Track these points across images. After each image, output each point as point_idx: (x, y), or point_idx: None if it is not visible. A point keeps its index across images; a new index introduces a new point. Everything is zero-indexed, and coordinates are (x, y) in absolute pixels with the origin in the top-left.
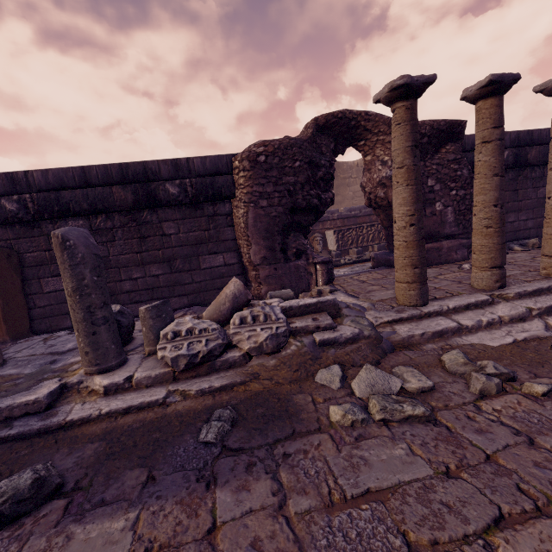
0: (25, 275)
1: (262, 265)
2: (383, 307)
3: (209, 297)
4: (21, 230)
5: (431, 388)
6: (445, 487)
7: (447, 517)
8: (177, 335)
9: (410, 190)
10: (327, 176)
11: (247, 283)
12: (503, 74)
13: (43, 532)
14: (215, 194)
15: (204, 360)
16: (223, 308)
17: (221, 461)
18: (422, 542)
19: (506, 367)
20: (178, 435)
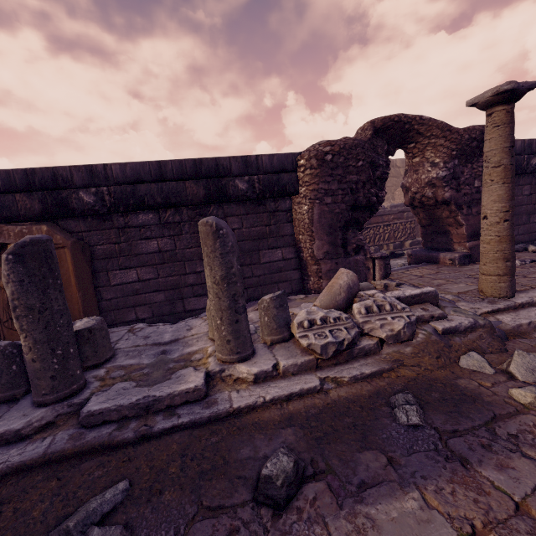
0: (94, 268)
1: (324, 259)
2: (471, 299)
3: (266, 291)
4: (93, 223)
5: None
6: None
7: None
8: (312, 323)
9: (506, 187)
10: (384, 175)
11: (304, 277)
12: None
13: (334, 514)
14: (280, 191)
15: (347, 348)
16: (339, 298)
17: (450, 442)
18: None
19: None
20: (373, 419)
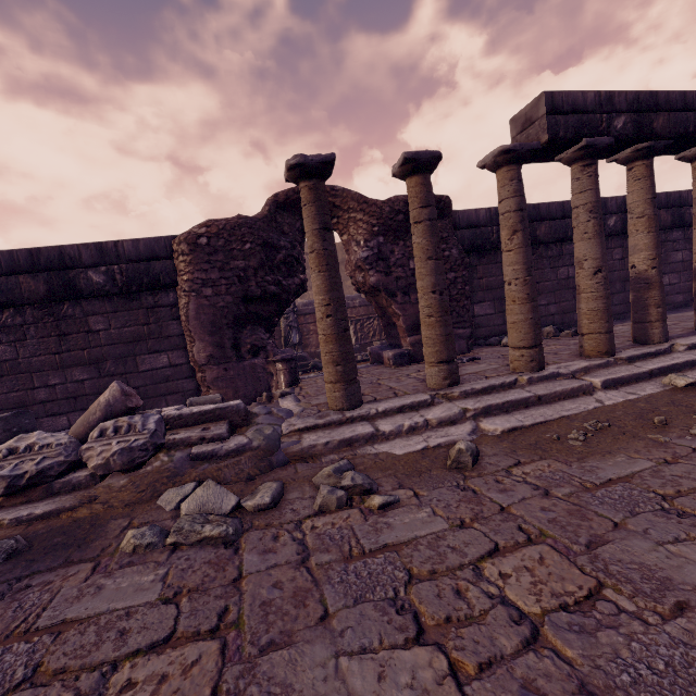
0: None
1: (209, 365)
2: (309, 412)
3: (150, 406)
4: None
5: (268, 505)
6: (146, 614)
7: (105, 645)
8: (13, 452)
9: (323, 277)
10: (289, 259)
11: (199, 387)
12: (419, 152)
13: None
14: (151, 282)
15: (35, 482)
16: (93, 418)
17: None
18: (46, 672)
19: (368, 478)
20: None
